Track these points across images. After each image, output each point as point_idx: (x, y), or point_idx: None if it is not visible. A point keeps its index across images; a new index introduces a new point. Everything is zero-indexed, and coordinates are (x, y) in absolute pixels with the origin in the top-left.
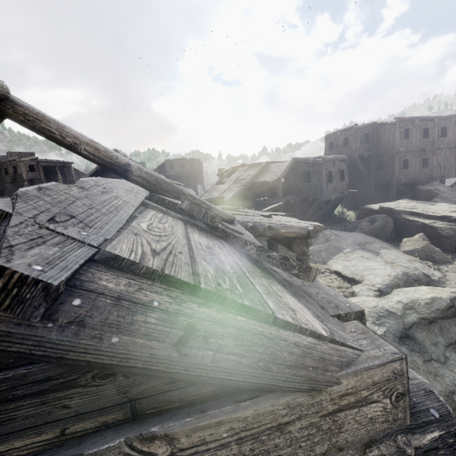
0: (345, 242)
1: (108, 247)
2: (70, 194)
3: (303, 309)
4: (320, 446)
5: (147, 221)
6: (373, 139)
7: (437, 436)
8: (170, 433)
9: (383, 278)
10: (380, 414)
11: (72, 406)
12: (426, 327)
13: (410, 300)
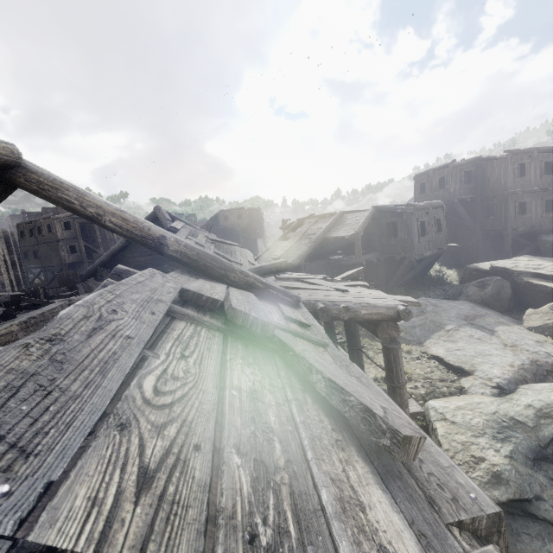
0: (447, 315)
1: (39, 522)
2: (19, 370)
3: (403, 533)
4: None
5: (161, 363)
6: (477, 178)
7: None
8: None
9: (503, 369)
10: None
11: None
12: None
13: (544, 403)
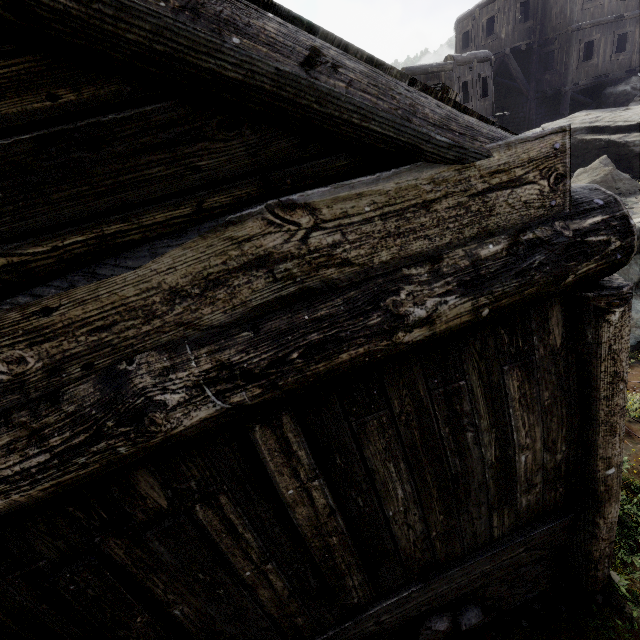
0: None
1: None
2: None
3: None
4: (469, 228)
5: None
6: (537, 11)
7: (598, 219)
8: (310, 201)
9: None
10: (535, 197)
11: (203, 169)
12: None
13: None
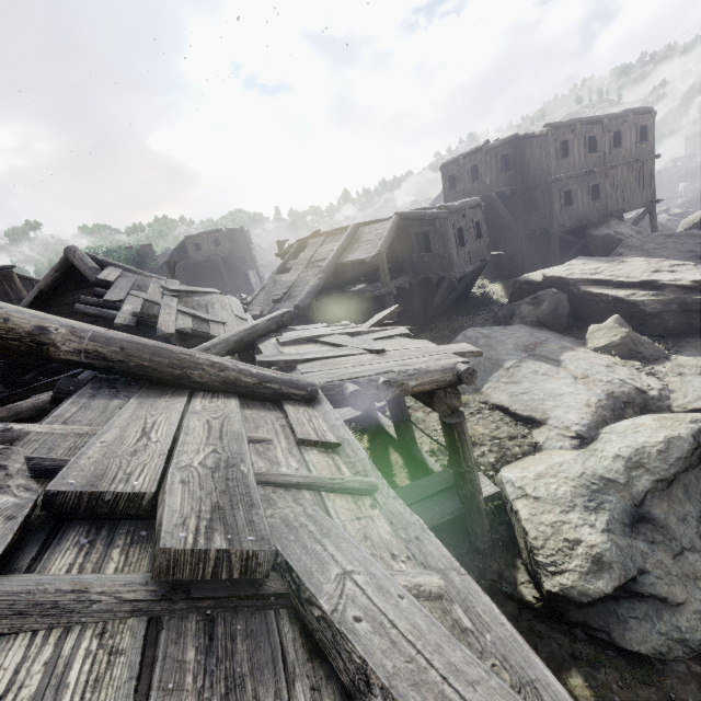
0: (504, 349)
1: None
2: None
3: None
4: None
5: None
6: (516, 163)
7: None
8: None
9: (581, 412)
10: None
11: None
12: (665, 493)
13: (632, 450)
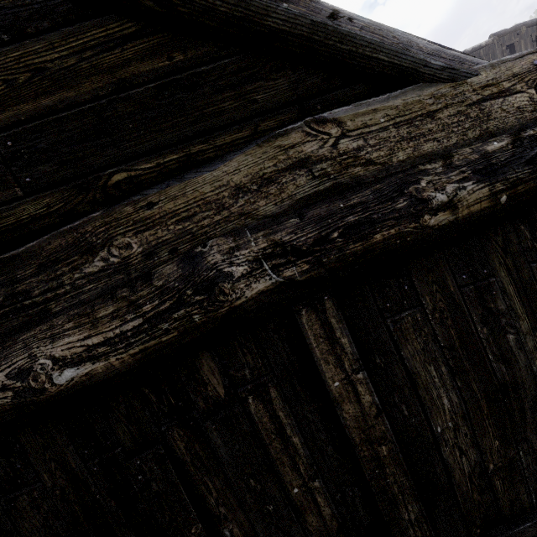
0: None
1: None
2: None
3: None
4: (471, 131)
5: None
6: None
7: None
8: (337, 117)
9: None
10: (527, 103)
11: (259, 101)
12: None
13: None
